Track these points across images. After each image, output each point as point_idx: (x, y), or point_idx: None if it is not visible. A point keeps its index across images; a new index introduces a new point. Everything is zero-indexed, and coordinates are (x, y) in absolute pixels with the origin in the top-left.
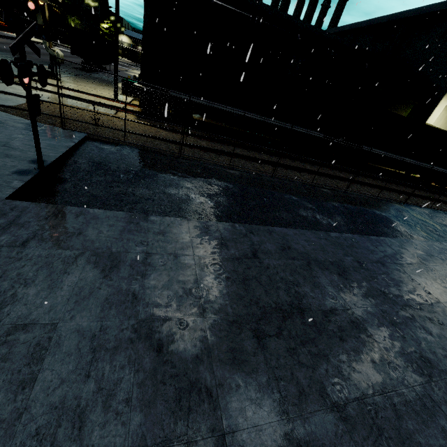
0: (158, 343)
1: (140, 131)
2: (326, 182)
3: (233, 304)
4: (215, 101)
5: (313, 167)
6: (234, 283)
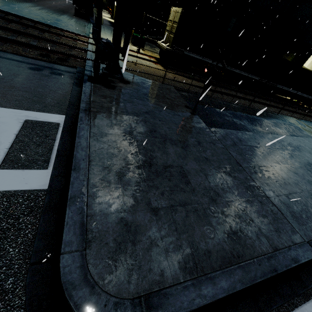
0: (293, 171)
1: (183, 81)
2: (268, 109)
3: (296, 162)
4: (207, 58)
5: (256, 99)
6: (290, 156)
